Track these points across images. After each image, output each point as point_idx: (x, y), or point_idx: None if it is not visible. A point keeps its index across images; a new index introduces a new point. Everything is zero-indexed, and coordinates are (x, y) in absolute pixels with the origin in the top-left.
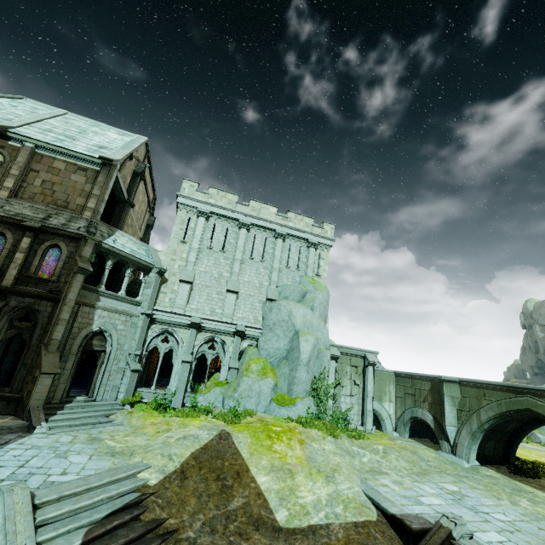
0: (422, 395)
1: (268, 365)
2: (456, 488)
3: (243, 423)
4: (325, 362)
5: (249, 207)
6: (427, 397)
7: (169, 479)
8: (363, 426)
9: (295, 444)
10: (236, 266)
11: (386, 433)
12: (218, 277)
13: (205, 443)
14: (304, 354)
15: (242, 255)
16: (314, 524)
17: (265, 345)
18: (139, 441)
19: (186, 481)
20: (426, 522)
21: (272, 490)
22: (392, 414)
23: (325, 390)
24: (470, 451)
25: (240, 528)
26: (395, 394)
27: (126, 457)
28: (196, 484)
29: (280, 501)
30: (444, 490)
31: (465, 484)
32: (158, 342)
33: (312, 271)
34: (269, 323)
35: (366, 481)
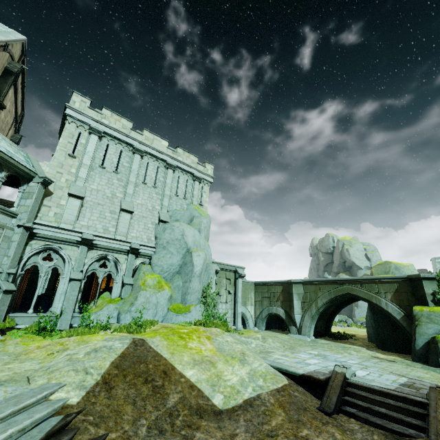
0: (276, 296)
1: (162, 280)
2: (317, 352)
3: (149, 331)
4: (212, 274)
5: (143, 136)
6: (279, 297)
7: (93, 393)
8: (235, 325)
9: (205, 340)
10: (130, 188)
11: (249, 329)
12: (111, 196)
13: (121, 351)
14: (197, 267)
15: (135, 178)
16: (248, 399)
17: (159, 262)
18: (29, 366)
19: (113, 391)
20: (324, 373)
21: (202, 380)
22: (252, 314)
23: (212, 297)
24: (310, 329)
25: (186, 421)
26: (255, 299)
27: (21, 383)
28: (125, 392)
29: (212, 388)
30: (312, 354)
31: (318, 349)
32: (39, 260)
33: (196, 200)
34: (163, 242)
35: (266, 358)
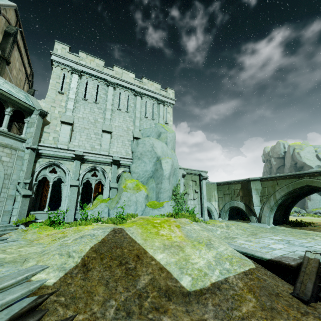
0: (236, 193)
1: (140, 183)
2: (279, 237)
3: (129, 222)
4: (179, 177)
5: (114, 71)
6: (239, 193)
7: (71, 275)
8: (202, 217)
9: (175, 229)
10: (108, 114)
11: (215, 220)
12: (94, 122)
13: (102, 238)
14: (166, 171)
15: (111, 106)
16: (215, 282)
17: (136, 169)
18: (34, 249)
19: (89, 273)
20: (294, 259)
21: (171, 263)
22: (217, 208)
23: (181, 195)
24: (270, 218)
25: (154, 303)
26: (218, 196)
27: (17, 264)
28: (100, 274)
29: (181, 270)
30: (275, 239)
31: (280, 235)
32: (47, 173)
33: (162, 120)
34: (137, 154)
35: (230, 243)
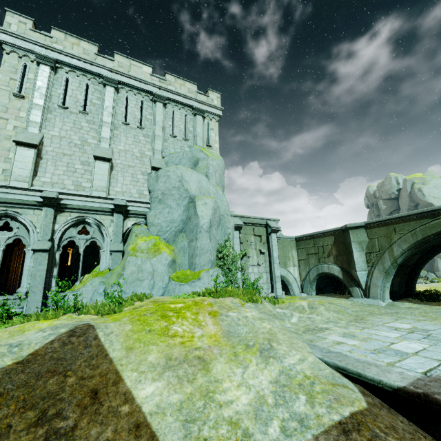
0: (326, 251)
1: (162, 242)
2: (407, 325)
3: (128, 310)
4: (229, 229)
5: (115, 62)
6: (331, 251)
7: None
8: (273, 292)
9: (206, 319)
10: (105, 131)
11: (294, 296)
12: (81, 143)
13: (33, 351)
14: (204, 219)
15: (112, 118)
16: None
17: (155, 220)
18: None
19: None
20: None
21: (169, 408)
22: (297, 277)
23: (233, 258)
24: (384, 290)
25: None
26: (298, 258)
27: None
28: None
29: (186, 429)
30: (400, 330)
31: (406, 319)
32: None
33: (201, 140)
34: (157, 194)
35: (314, 344)
